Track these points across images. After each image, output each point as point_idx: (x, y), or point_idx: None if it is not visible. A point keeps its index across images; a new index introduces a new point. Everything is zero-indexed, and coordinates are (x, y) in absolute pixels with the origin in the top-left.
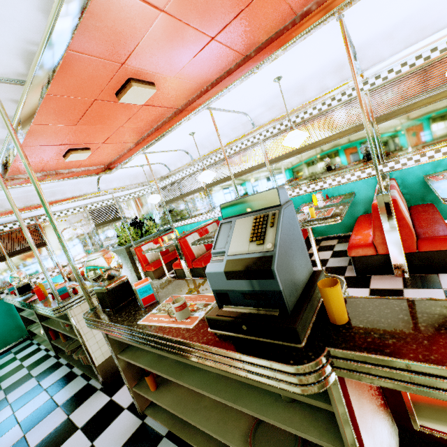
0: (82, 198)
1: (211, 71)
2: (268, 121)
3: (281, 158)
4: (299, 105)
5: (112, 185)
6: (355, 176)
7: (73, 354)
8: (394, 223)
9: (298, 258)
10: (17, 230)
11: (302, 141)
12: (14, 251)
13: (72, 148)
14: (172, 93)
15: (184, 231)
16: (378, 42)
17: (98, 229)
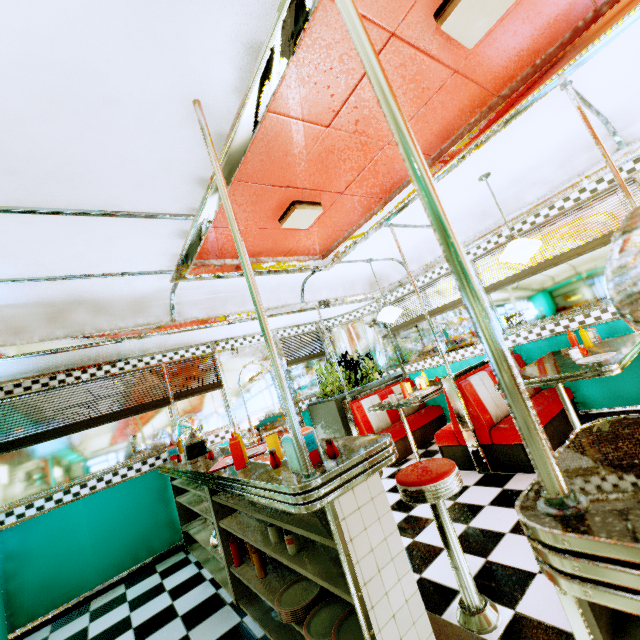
0: (280, 311)
1: None
2: None
3: None
4: None
5: (319, 295)
6: None
7: (295, 624)
8: None
9: None
10: (188, 360)
11: None
12: (181, 391)
13: (297, 200)
14: (521, 31)
15: (431, 379)
16: None
17: (290, 369)
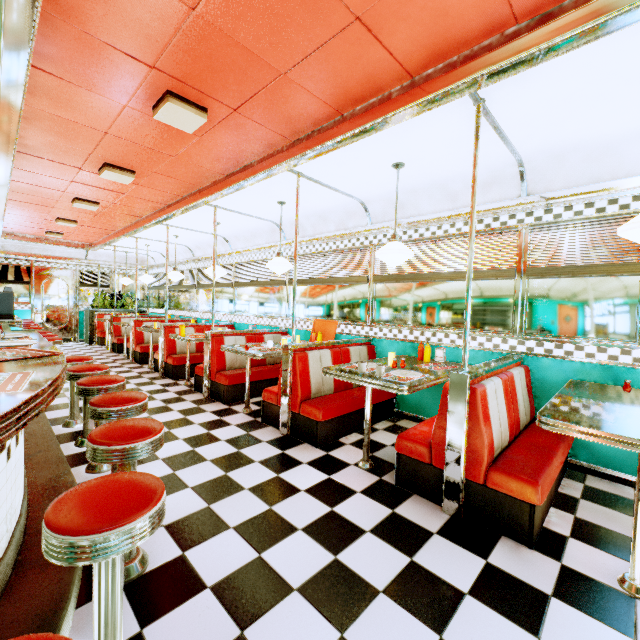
0: (68, 260)
1: (116, 223)
2: (199, 256)
3: (201, 286)
4: (210, 254)
5: (100, 258)
6: (224, 317)
7: None
8: (162, 342)
9: (3, 307)
10: (13, 266)
11: (177, 279)
12: (4, 279)
13: (49, 231)
14: (99, 225)
15: None
16: (233, 238)
17: (82, 288)
